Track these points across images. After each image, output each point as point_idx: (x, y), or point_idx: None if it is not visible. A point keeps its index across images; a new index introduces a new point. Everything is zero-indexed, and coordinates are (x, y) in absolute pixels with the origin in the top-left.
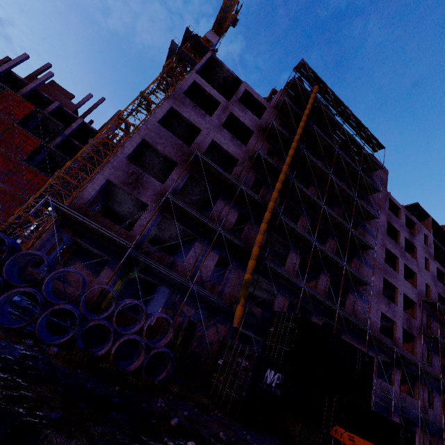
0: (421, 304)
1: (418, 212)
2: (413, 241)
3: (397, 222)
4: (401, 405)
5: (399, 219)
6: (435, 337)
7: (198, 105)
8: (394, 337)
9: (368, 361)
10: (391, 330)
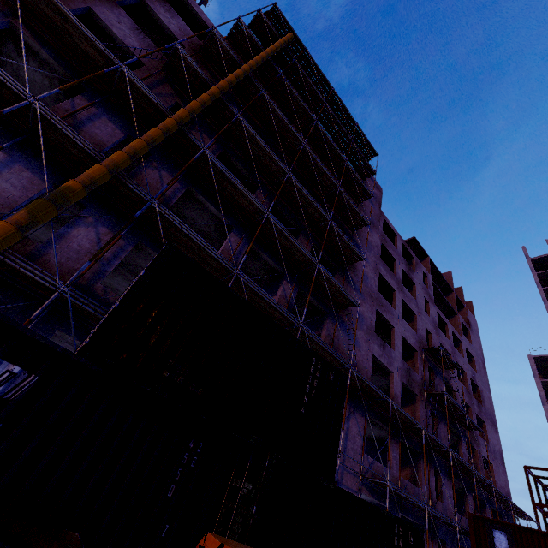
0: (423, 352)
1: (416, 250)
2: (411, 276)
3: (393, 248)
4: (400, 494)
5: (395, 247)
6: (440, 394)
7: None
8: (391, 394)
9: (335, 383)
10: (387, 393)
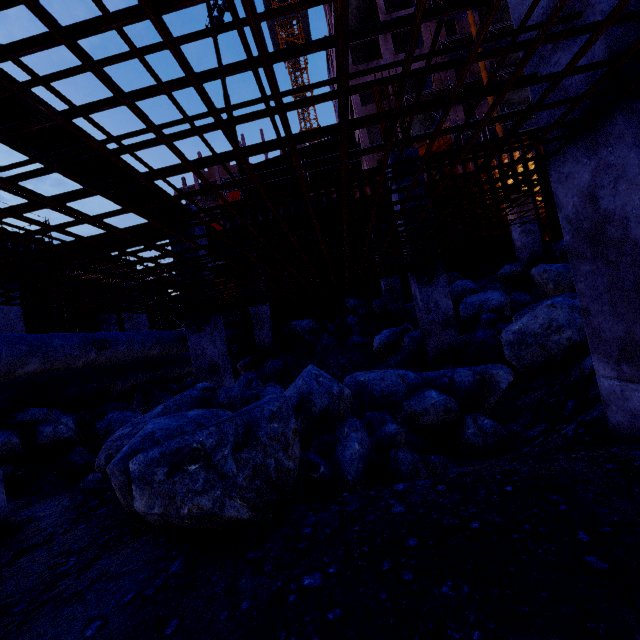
0: None
1: None
2: None
3: None
4: None
5: None
6: None
7: (359, 57)
8: None
9: None
10: None
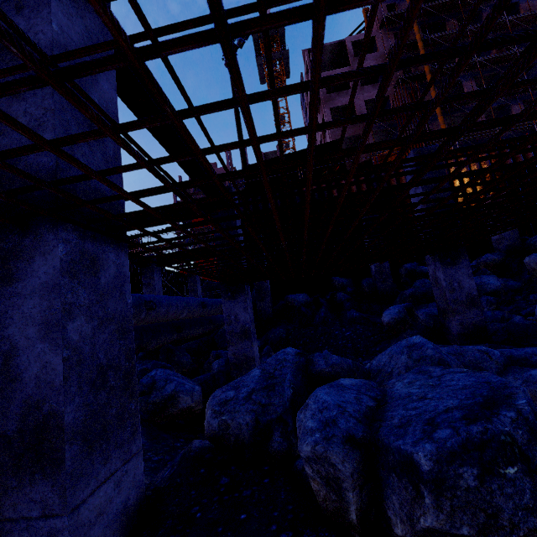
0: None
1: None
2: None
3: None
4: None
5: None
6: None
7: (330, 88)
8: None
9: None
10: None
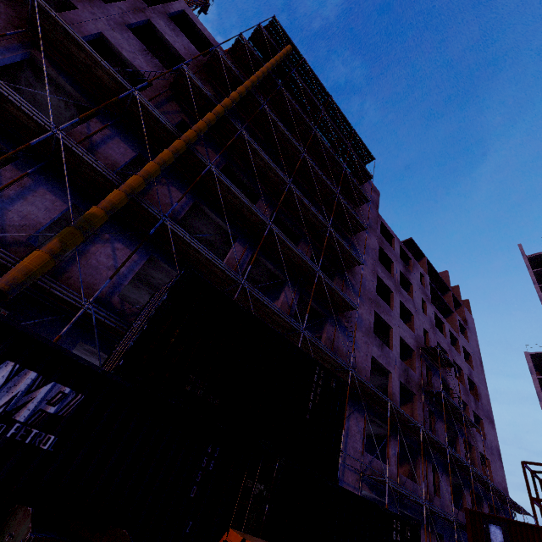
0: (420, 352)
1: (413, 251)
2: (408, 277)
3: (390, 250)
4: (399, 490)
5: (393, 248)
6: (438, 392)
7: None
8: (389, 393)
9: (337, 389)
10: (386, 391)
